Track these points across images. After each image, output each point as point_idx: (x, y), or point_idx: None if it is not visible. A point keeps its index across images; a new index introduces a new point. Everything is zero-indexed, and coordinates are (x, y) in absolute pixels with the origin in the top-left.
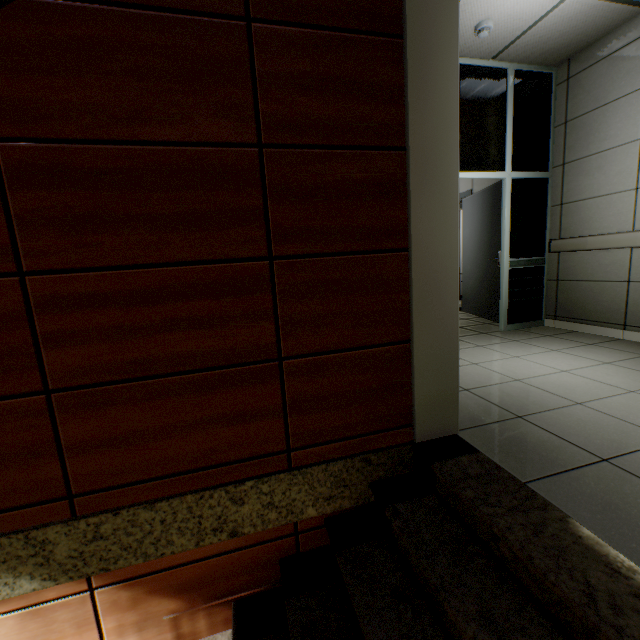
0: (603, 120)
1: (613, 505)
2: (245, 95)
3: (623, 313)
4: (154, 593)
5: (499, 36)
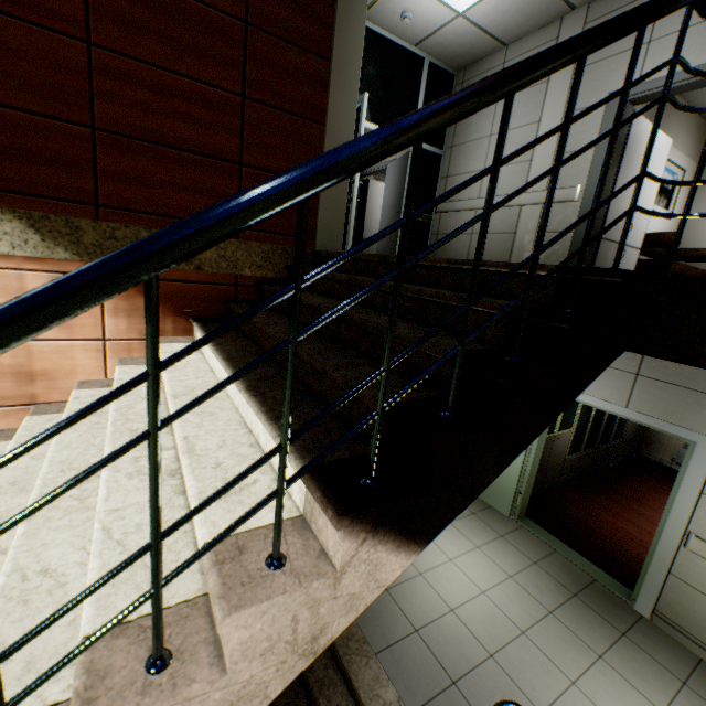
0: (476, 118)
1: None
2: None
3: (467, 256)
4: (142, 294)
5: (418, 28)
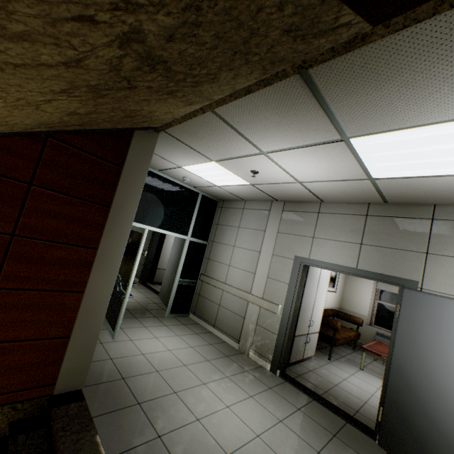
0: (227, 231)
1: (121, 426)
2: (15, 212)
3: (215, 319)
4: None
5: (194, 183)
